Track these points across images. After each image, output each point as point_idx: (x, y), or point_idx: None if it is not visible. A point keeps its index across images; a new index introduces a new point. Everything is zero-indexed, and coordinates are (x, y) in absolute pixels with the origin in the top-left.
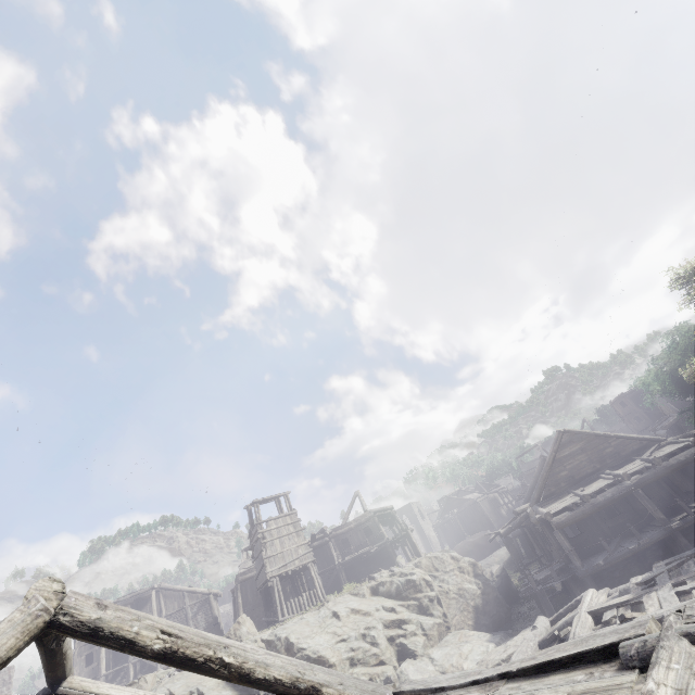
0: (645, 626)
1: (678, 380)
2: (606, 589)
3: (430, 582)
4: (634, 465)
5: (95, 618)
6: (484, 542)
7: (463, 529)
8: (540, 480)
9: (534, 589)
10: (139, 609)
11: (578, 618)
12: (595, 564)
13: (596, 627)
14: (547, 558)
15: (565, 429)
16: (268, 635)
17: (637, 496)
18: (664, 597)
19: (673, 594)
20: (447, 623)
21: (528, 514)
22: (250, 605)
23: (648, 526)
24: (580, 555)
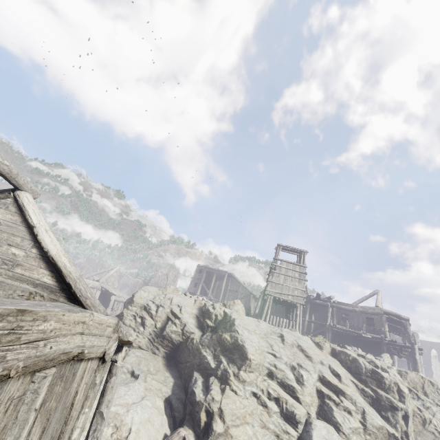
0: None
1: None
2: None
3: (403, 393)
4: None
5: None
6: None
7: None
8: None
9: None
10: (220, 279)
11: None
12: None
13: None
14: None
15: None
16: (228, 311)
17: None
18: None
19: None
20: None
21: None
22: None
23: None
24: None
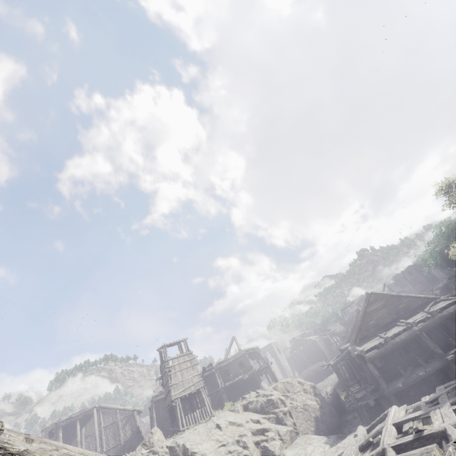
0: (431, 453)
1: (445, 257)
2: (404, 405)
3: (284, 400)
4: (419, 316)
5: (22, 450)
6: (321, 369)
7: (306, 360)
8: (356, 327)
9: (355, 405)
10: (85, 423)
11: (385, 429)
12: (396, 386)
13: (398, 435)
14: (364, 381)
15: (371, 292)
16: (171, 443)
17: (423, 338)
18: (445, 413)
19: (451, 411)
20: (297, 430)
21: (349, 350)
22: (161, 418)
23: (431, 358)
24: (386, 379)
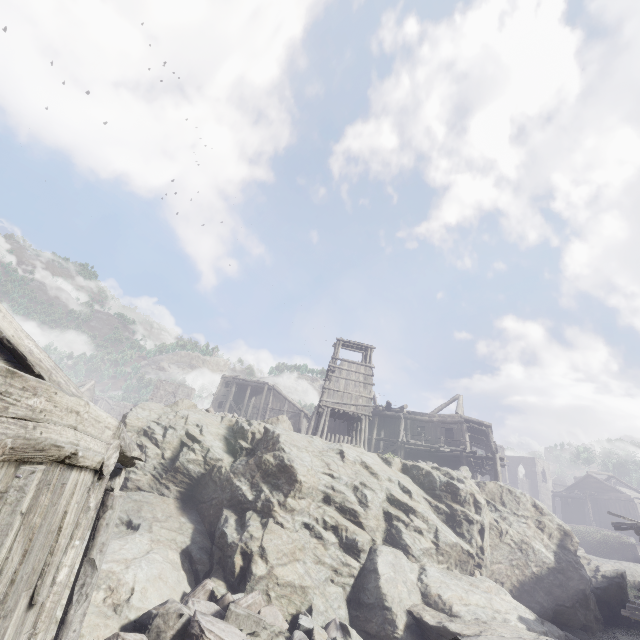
0: None
1: None
2: None
3: (480, 504)
4: None
5: None
6: (616, 543)
7: (591, 515)
8: None
9: None
10: (257, 394)
11: None
12: None
13: None
14: None
15: None
16: (271, 426)
17: None
18: None
19: None
20: (481, 561)
21: None
22: None
23: None
24: None
